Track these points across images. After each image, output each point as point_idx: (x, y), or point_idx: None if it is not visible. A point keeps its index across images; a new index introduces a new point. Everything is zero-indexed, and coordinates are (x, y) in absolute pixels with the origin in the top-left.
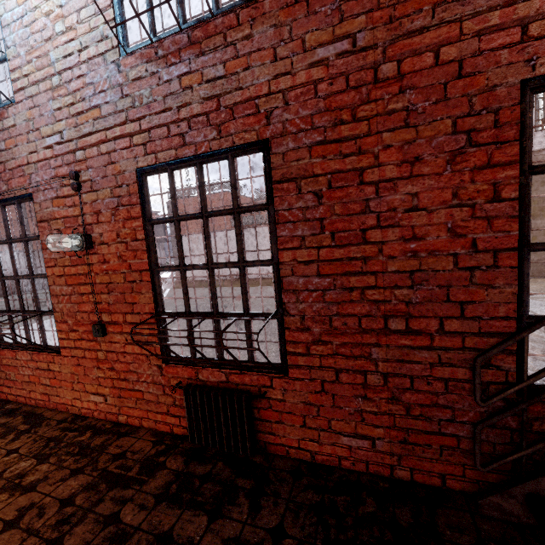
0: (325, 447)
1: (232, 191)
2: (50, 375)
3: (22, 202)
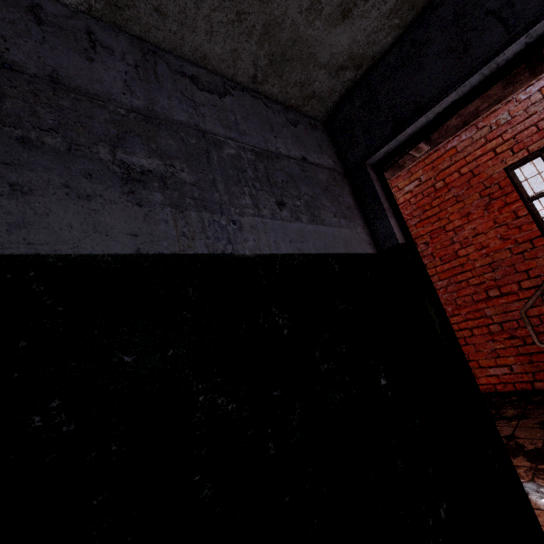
0: (481, 380)
1: None
2: None
3: None
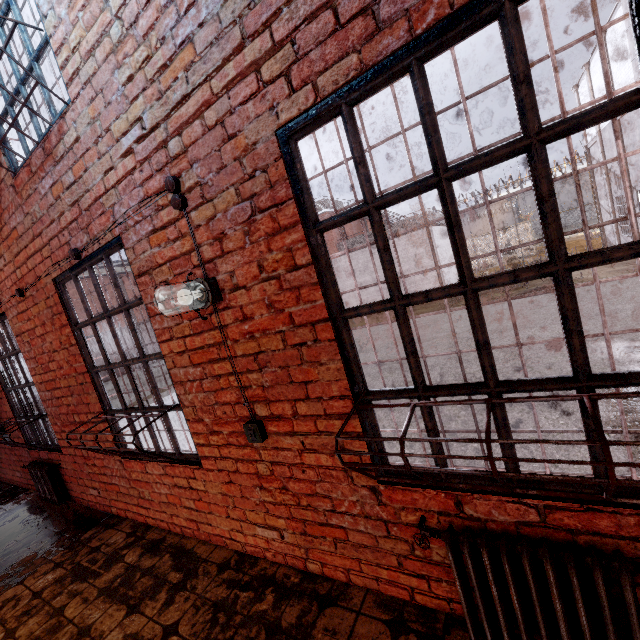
0: None
1: (519, 92)
2: (193, 496)
3: (110, 253)
